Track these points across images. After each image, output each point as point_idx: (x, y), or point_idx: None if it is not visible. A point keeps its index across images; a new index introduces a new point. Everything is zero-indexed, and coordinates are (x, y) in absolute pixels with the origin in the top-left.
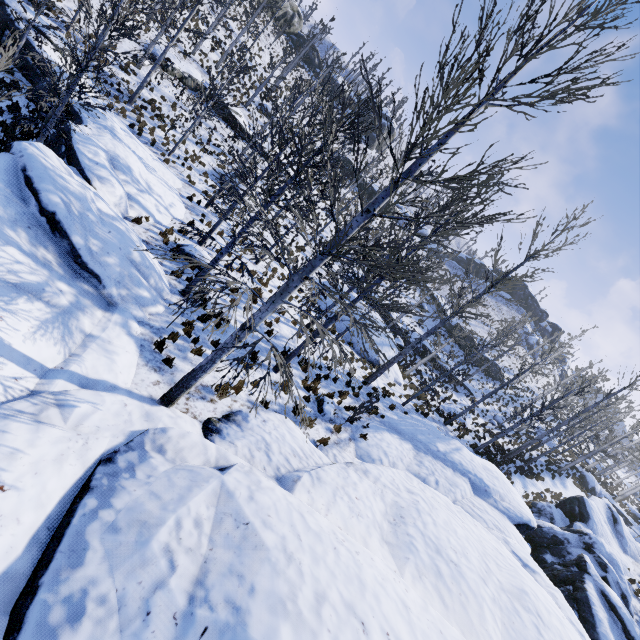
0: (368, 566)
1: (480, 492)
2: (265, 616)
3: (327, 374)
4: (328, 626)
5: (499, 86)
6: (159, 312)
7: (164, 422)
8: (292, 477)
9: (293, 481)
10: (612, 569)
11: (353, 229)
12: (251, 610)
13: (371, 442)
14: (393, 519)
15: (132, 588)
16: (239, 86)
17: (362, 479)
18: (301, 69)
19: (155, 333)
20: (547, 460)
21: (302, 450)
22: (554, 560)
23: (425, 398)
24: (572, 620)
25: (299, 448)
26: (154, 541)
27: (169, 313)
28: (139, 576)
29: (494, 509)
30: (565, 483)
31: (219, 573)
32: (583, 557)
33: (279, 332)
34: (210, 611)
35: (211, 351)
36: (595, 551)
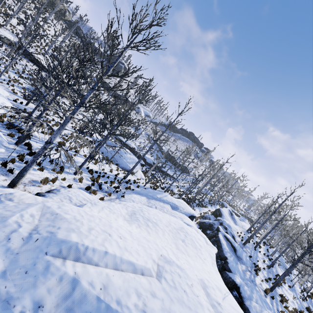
0: (115, 223)
1: (174, 208)
2: (65, 233)
3: (103, 175)
4: (93, 234)
5: (130, 43)
6: (2, 151)
7: (11, 192)
8: (82, 205)
9: (82, 206)
10: (228, 228)
11: (88, 96)
12: (58, 232)
13: (126, 198)
14: (130, 214)
15: (0, 233)
16: (38, 44)
17: (117, 204)
18: (74, 38)
19: (1, 160)
20: (208, 200)
21: (88, 198)
22: (210, 232)
23: (155, 183)
24: (202, 235)
25: (87, 198)
26: (9, 220)
27: (8, 152)
28: (3, 230)
29: (180, 213)
30: (216, 207)
31: (43, 227)
32: (218, 226)
33: (76, 160)
34: (39, 235)
35: (36, 167)
36: (223, 224)
